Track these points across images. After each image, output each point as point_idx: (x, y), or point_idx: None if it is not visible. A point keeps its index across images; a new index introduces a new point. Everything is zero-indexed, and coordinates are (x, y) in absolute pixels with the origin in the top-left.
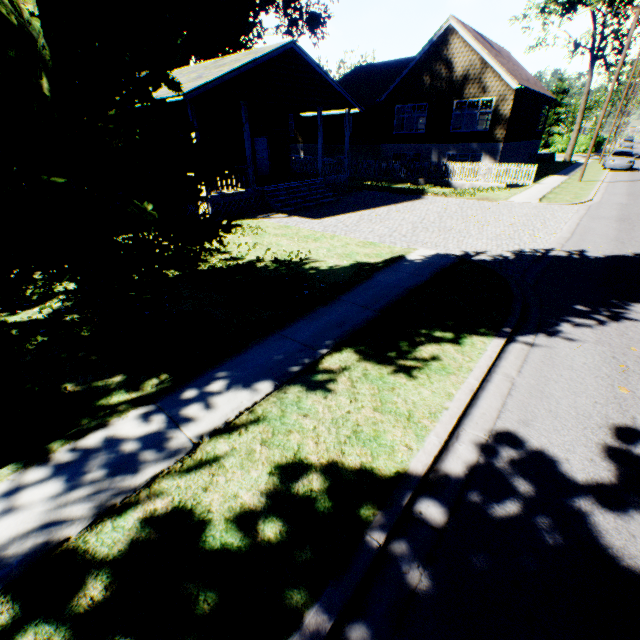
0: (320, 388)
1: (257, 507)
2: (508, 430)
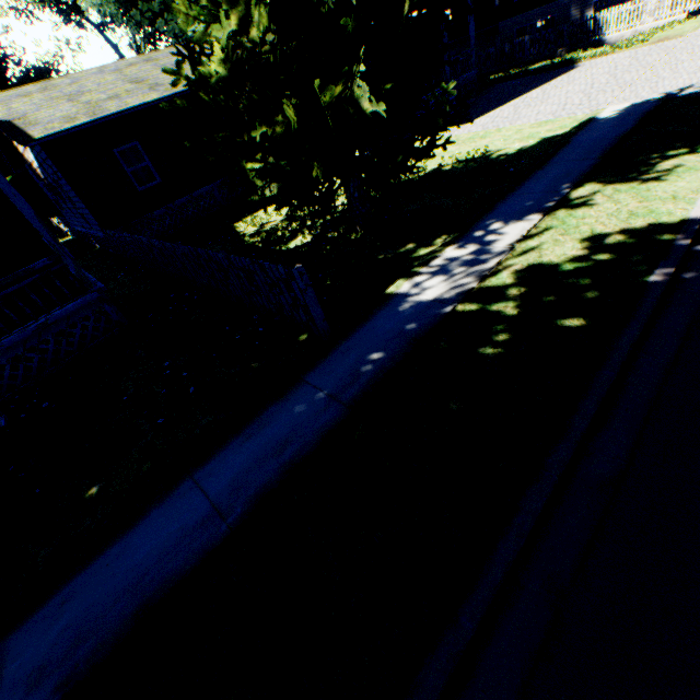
0: (582, 206)
1: (584, 254)
2: None
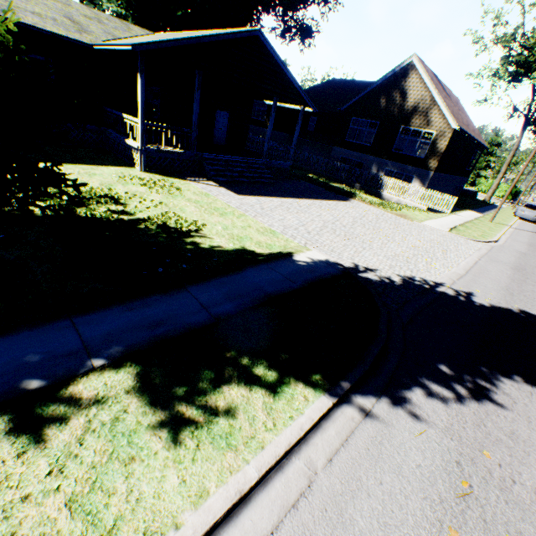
0: (31, 432)
1: None
2: None
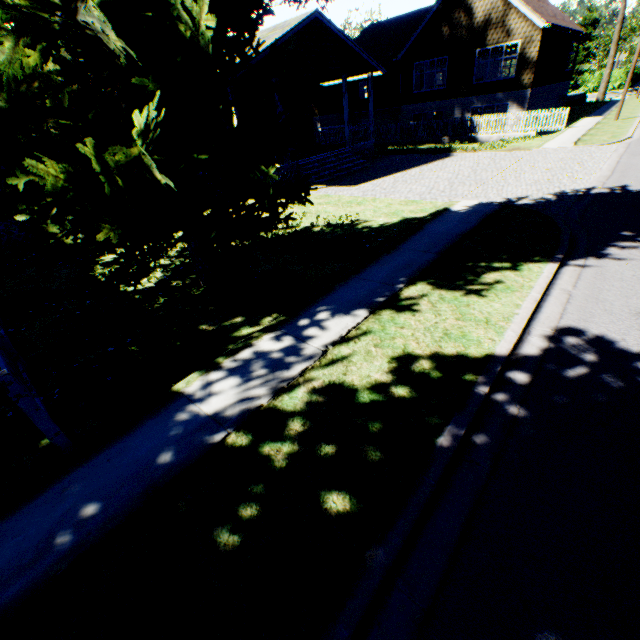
0: (407, 310)
1: (387, 381)
2: (570, 325)
